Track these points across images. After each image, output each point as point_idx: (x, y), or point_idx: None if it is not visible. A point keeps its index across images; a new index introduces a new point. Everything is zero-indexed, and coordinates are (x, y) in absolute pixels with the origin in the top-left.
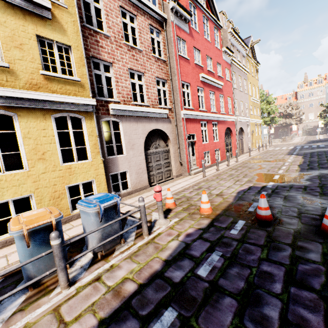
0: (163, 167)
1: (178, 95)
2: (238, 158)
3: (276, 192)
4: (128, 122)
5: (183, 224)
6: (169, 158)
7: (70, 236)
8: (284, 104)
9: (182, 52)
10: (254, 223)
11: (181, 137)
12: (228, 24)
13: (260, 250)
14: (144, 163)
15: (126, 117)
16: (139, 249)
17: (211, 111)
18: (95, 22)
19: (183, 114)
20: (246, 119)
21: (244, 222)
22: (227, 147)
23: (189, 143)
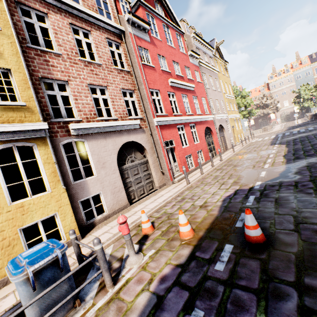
0: (143, 180)
1: (148, 103)
2: (223, 156)
3: (265, 194)
4: (95, 140)
5: (158, 260)
6: (149, 169)
7: (17, 300)
8: (259, 96)
9: (145, 61)
10: (244, 248)
11: (158, 145)
12: (191, 30)
13: (255, 301)
14: (120, 181)
15: (92, 134)
16: (96, 315)
17: (186, 114)
18: (42, 41)
19: (156, 122)
20: (224, 116)
21: (231, 246)
22: (210, 146)
23: (168, 150)
